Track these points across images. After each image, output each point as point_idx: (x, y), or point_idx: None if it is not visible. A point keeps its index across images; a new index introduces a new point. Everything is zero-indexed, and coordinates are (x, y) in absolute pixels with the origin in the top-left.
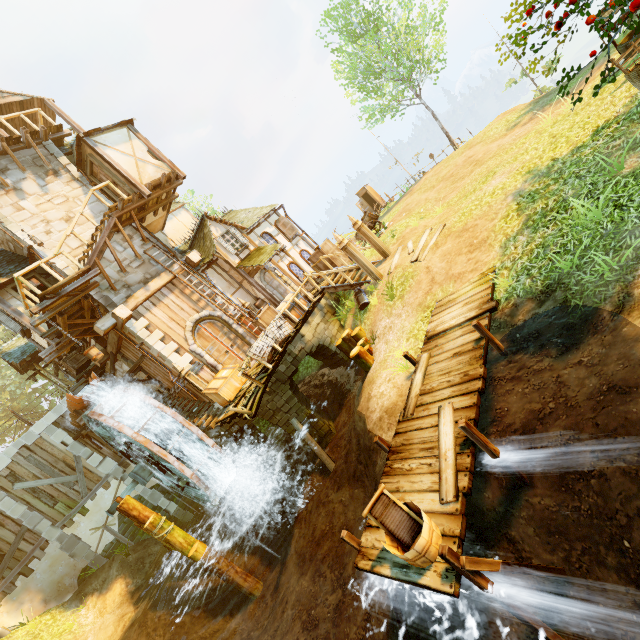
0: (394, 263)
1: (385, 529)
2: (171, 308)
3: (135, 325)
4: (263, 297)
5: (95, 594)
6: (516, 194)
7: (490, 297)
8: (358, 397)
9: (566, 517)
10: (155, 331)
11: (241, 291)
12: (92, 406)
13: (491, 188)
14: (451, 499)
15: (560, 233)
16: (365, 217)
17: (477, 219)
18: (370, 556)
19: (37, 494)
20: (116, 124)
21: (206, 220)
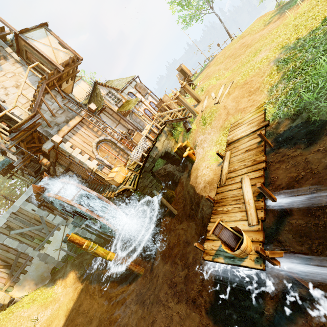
0: (204, 105)
1: (221, 240)
2: (83, 136)
3: (64, 146)
4: (132, 128)
5: (60, 279)
6: (276, 61)
7: (264, 119)
8: (188, 177)
9: (310, 228)
10: (76, 149)
11: (120, 125)
12: (46, 190)
13: (259, 59)
14: (255, 223)
15: (304, 80)
16: (185, 81)
17: (252, 77)
18: (211, 254)
19: (23, 235)
20: (37, 25)
21: (97, 85)
